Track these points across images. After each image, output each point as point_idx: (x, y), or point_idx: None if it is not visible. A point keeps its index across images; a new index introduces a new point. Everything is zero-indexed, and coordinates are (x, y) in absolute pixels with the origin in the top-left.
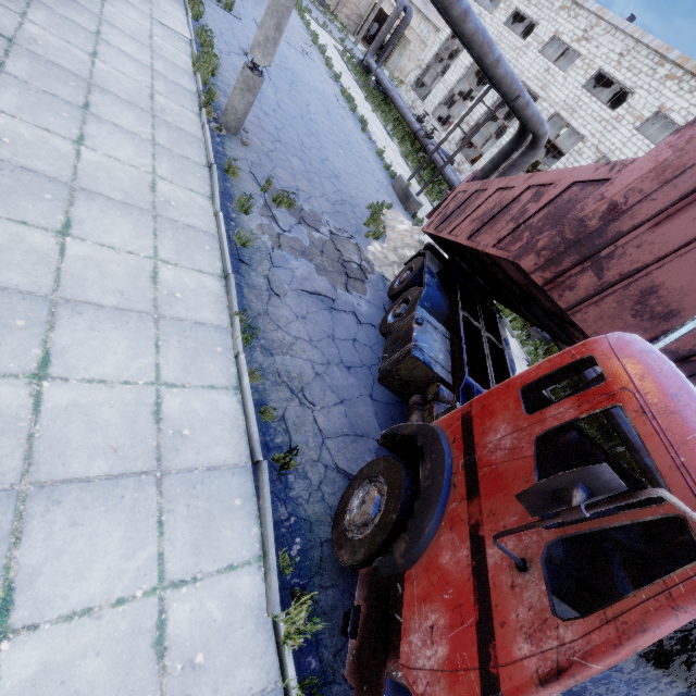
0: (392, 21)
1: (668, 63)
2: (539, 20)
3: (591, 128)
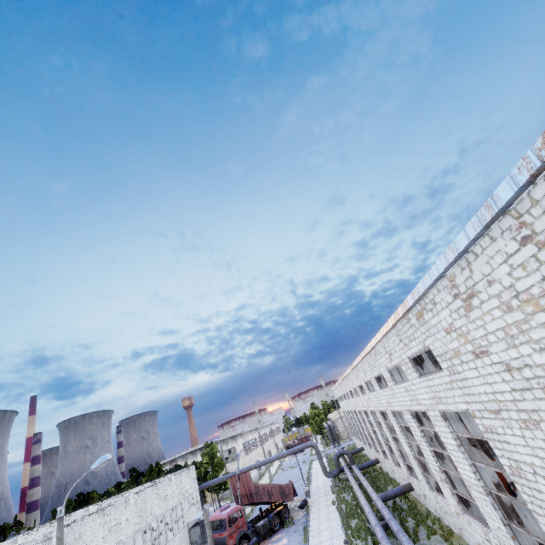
0: (329, 433)
1: (340, 383)
2: (339, 395)
3: (350, 407)
